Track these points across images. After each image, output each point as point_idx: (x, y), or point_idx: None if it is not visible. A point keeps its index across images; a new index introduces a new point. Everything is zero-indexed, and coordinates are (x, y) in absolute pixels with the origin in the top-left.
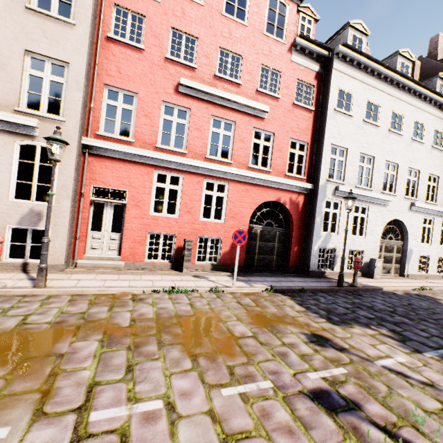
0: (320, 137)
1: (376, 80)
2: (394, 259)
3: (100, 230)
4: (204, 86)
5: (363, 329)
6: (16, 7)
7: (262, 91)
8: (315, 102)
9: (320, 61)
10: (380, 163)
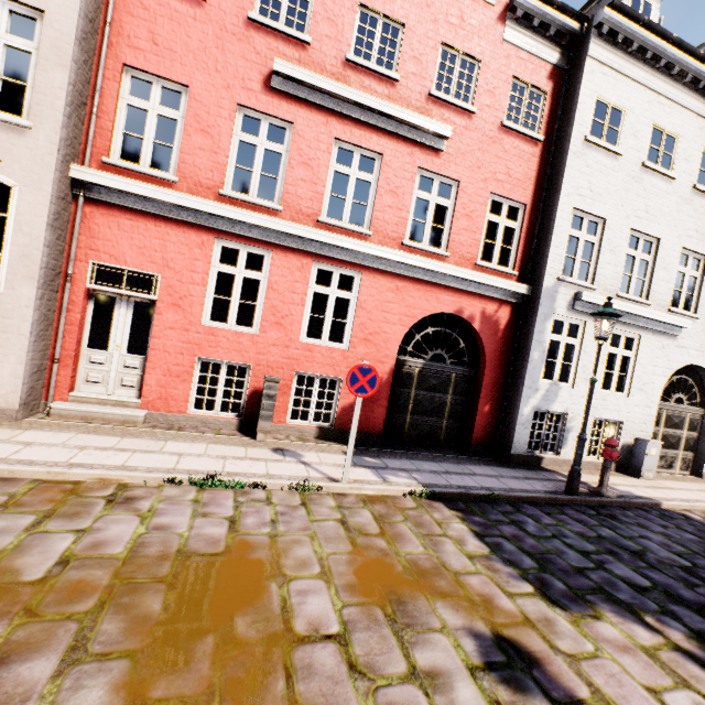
0: (551, 193)
1: (676, 85)
2: (684, 441)
3: (144, 348)
4: (322, 79)
5: (626, 625)
6: None
7: (440, 95)
8: (546, 125)
9: (561, 43)
10: (670, 252)
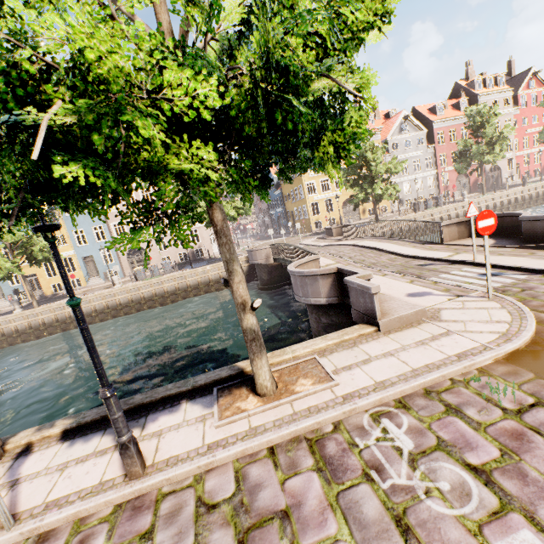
0: None
1: None
2: None
3: None
4: (531, 129)
5: None
6: None
7: (543, 122)
8: None
9: None
10: None
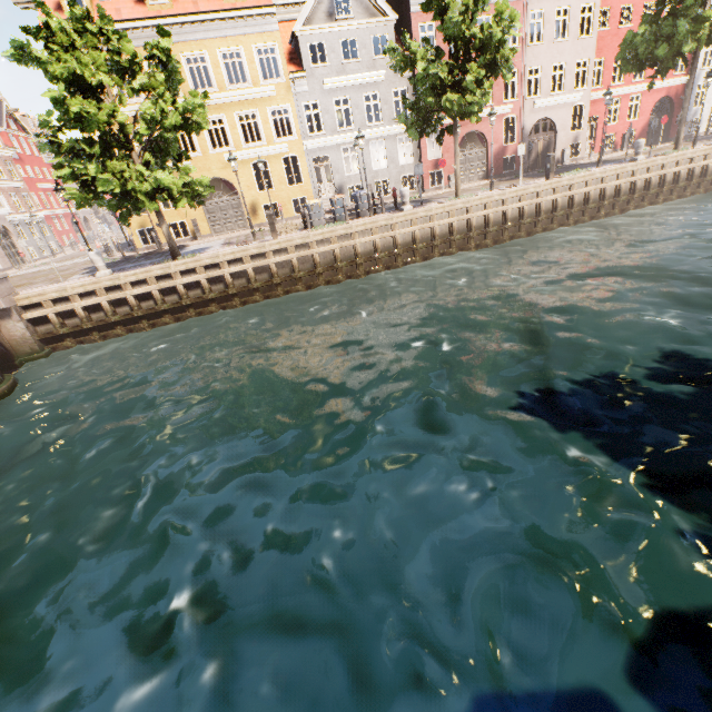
0: None
1: None
2: None
3: None
4: None
5: None
6: (574, 41)
7: None
8: None
9: None
10: None
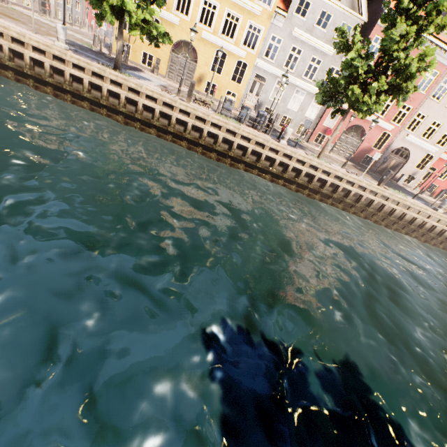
0: None
1: None
2: None
3: None
4: None
5: None
6: None
7: None
8: None
9: None
10: None
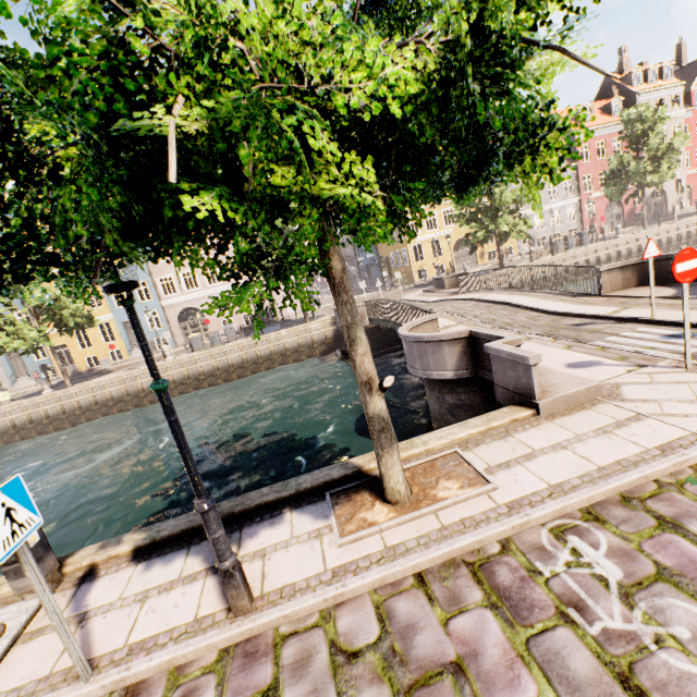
0: None
1: None
2: None
3: None
4: None
5: None
6: None
7: None
8: None
9: None
10: None
